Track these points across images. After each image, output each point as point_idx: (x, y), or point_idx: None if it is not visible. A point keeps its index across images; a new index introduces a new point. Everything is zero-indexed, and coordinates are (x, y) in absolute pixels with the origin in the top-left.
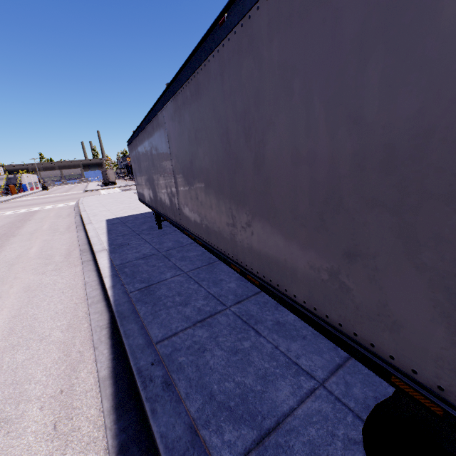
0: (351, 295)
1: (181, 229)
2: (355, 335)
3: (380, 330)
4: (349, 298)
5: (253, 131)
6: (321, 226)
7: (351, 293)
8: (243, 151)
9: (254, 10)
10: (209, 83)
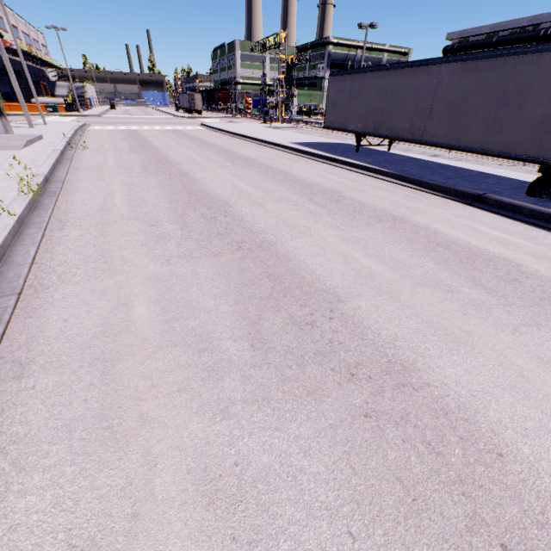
0: (542, 145)
1: (420, 143)
2: (538, 157)
3: (547, 152)
4: (541, 146)
5: (523, 93)
6: (540, 127)
7: (542, 145)
8: (513, 100)
9: (544, 54)
10: (504, 68)
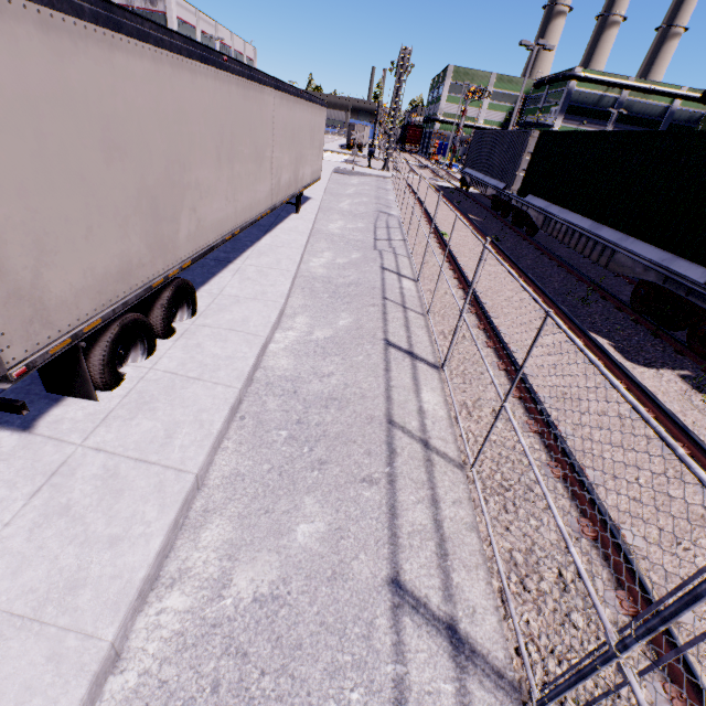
0: None
1: None
2: None
3: None
4: None
5: None
6: None
7: None
8: None
9: None
10: None
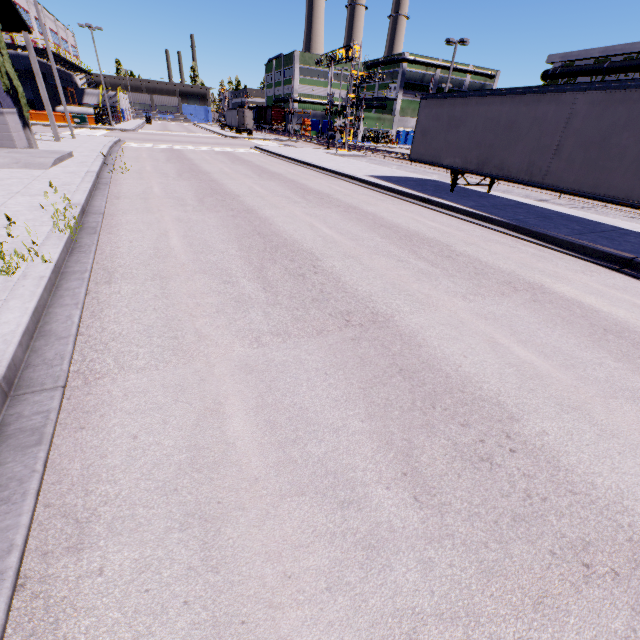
0: None
1: (540, 187)
2: None
3: None
4: None
5: None
6: None
7: None
8: None
9: None
10: None
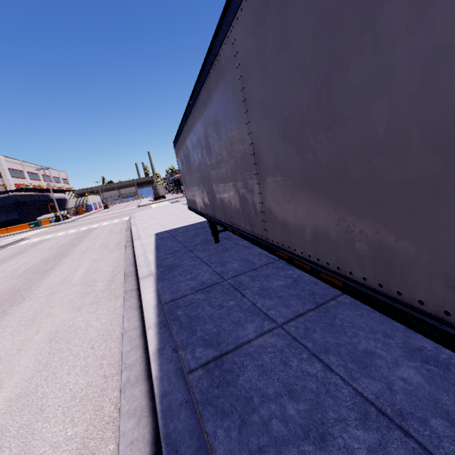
0: None
1: (267, 247)
2: None
3: None
4: None
5: None
6: None
7: None
8: None
9: None
10: None
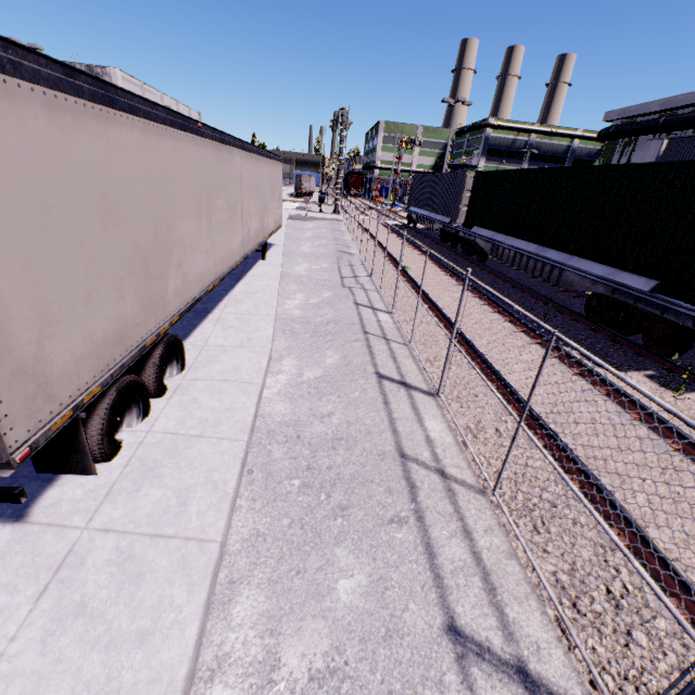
0: None
1: None
2: None
3: None
4: None
5: None
6: None
7: None
8: None
9: None
10: None
